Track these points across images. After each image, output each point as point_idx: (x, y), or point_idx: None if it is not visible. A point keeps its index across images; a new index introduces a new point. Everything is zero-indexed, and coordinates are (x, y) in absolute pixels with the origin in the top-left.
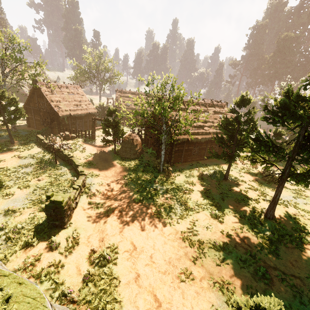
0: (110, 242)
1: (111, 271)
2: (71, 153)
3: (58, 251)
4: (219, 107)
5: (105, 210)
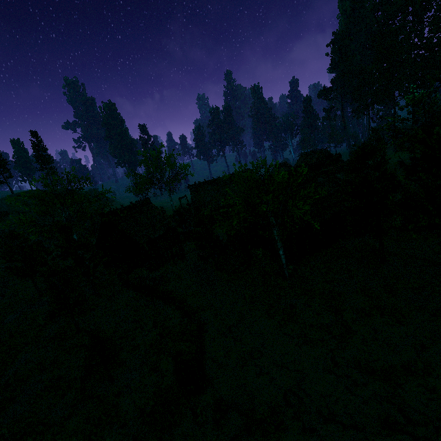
0: (265, 399)
1: (284, 440)
2: (166, 287)
3: (208, 426)
4: (331, 165)
5: (239, 355)
